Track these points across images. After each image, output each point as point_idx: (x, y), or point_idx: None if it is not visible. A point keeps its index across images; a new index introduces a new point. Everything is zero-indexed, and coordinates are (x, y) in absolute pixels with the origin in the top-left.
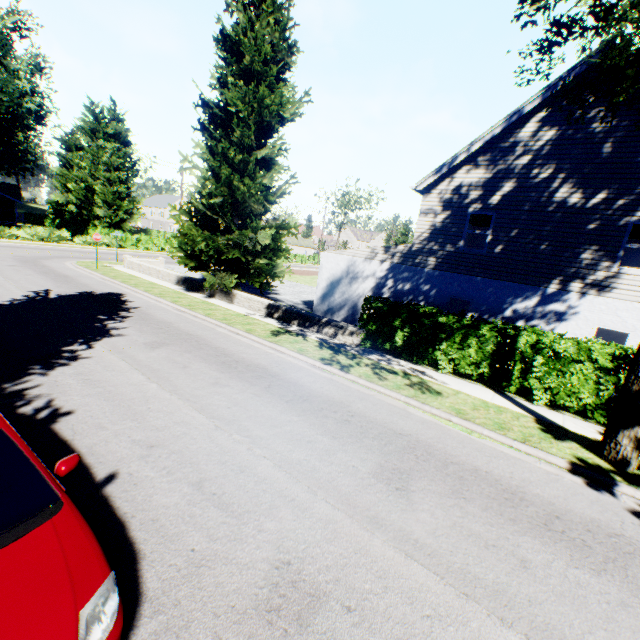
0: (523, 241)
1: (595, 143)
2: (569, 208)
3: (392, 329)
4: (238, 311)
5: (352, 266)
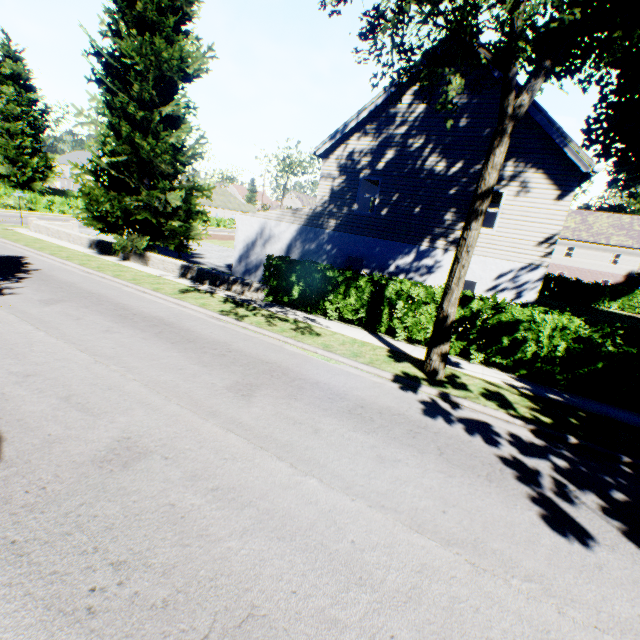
0: (403, 204)
1: (454, 118)
2: (436, 175)
3: (290, 284)
4: (151, 273)
5: (265, 228)
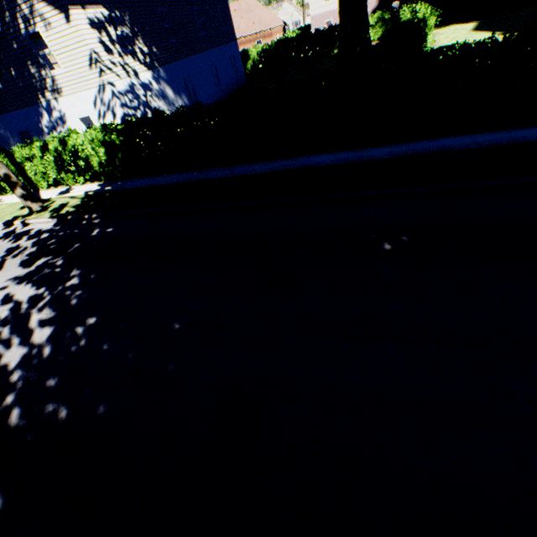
0: (3, 73)
1: None
2: None
3: None
4: None
5: None
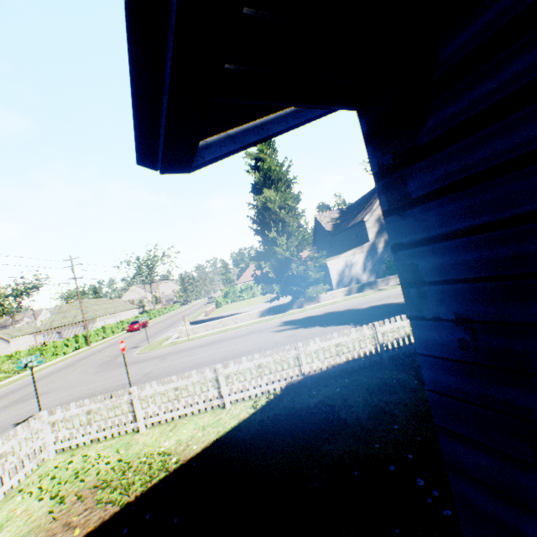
0: None
1: None
2: None
3: None
4: (337, 300)
5: (347, 262)
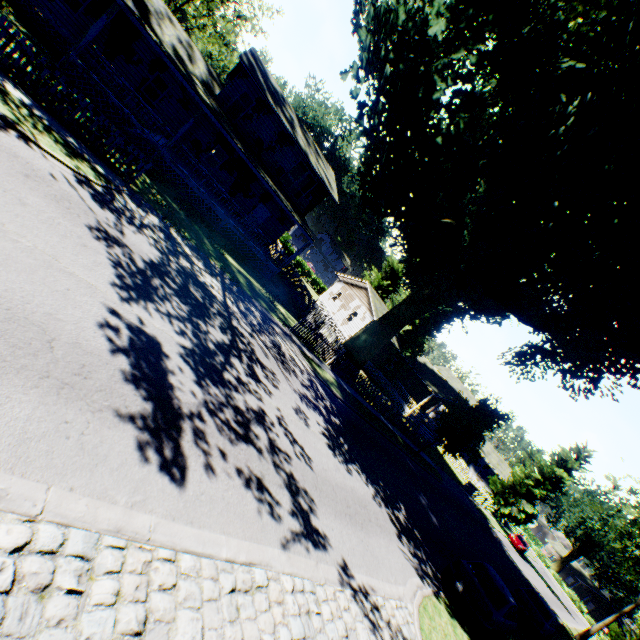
0: None
1: None
2: None
3: None
4: None
5: None
